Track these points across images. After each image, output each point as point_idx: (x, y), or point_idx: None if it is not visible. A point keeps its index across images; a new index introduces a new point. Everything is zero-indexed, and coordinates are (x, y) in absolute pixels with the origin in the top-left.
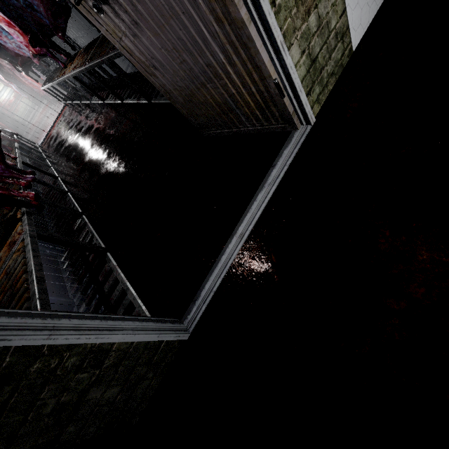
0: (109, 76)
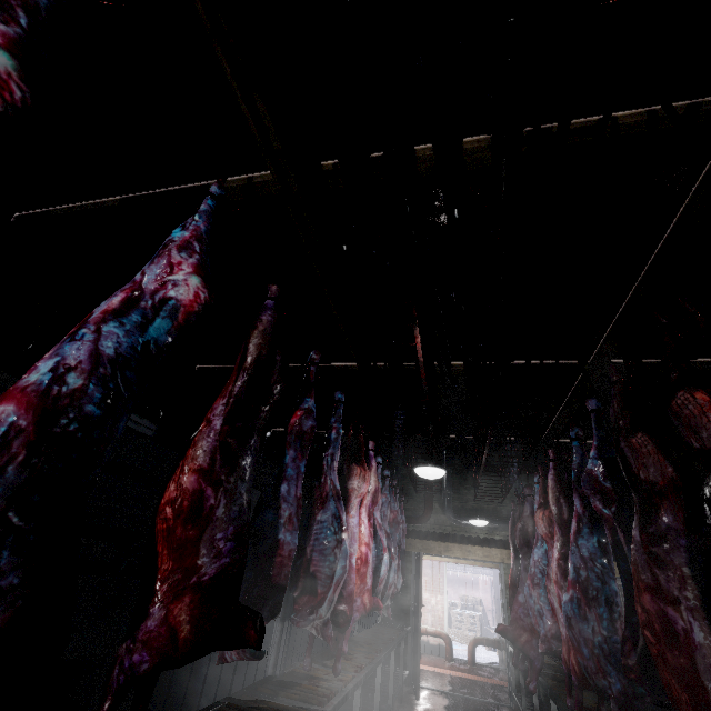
0: None
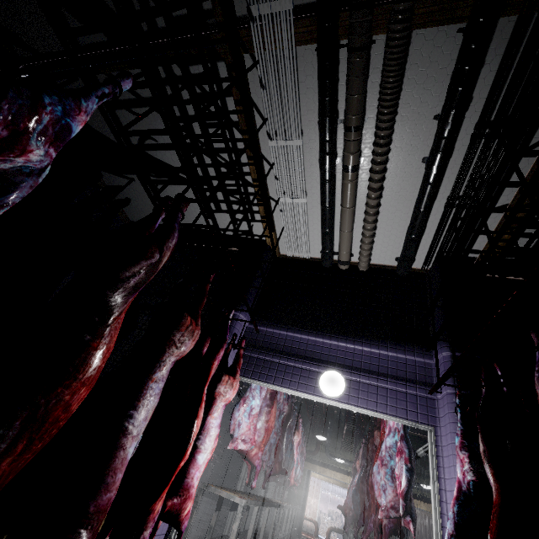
0: (259, 524)
